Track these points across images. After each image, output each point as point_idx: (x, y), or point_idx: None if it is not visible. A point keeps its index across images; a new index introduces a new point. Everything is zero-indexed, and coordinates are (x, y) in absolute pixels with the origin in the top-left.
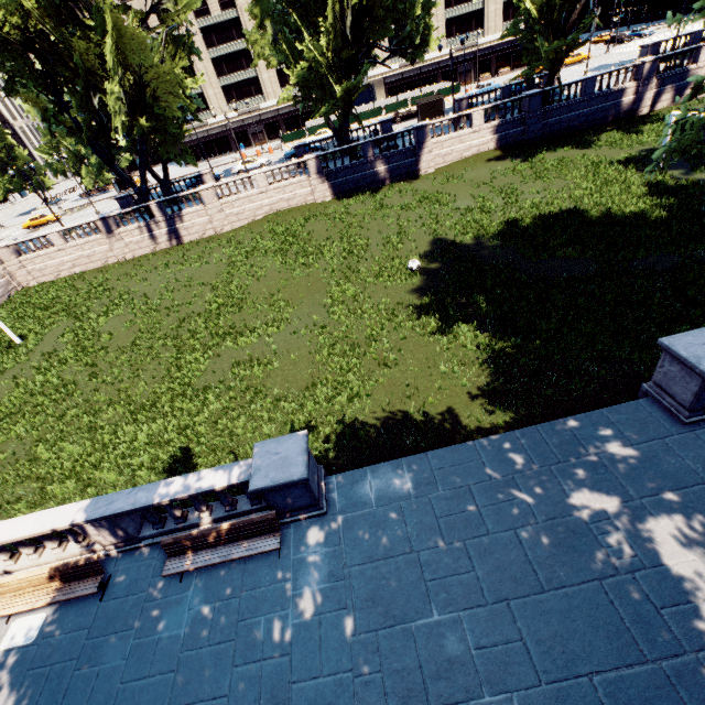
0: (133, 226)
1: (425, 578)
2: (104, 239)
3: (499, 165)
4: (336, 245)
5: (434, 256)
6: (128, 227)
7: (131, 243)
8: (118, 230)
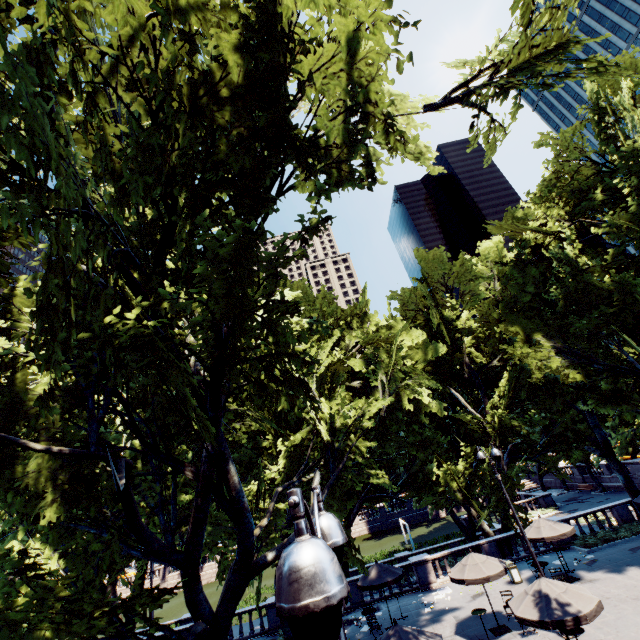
0: (177, 572)
1: None
2: (159, 580)
3: (366, 542)
4: (265, 581)
5: None
6: (174, 573)
7: (171, 584)
8: (168, 575)
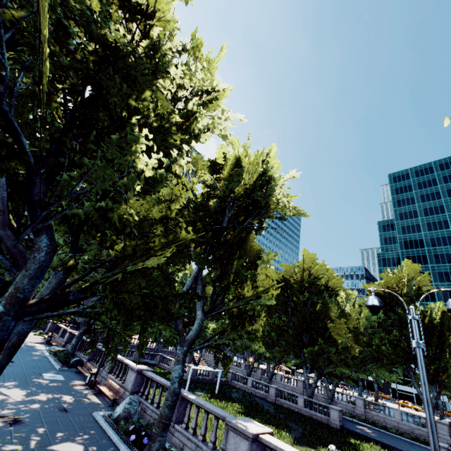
0: None
1: (414, 449)
2: None
3: None
4: None
5: (314, 445)
6: None
7: None
8: None
